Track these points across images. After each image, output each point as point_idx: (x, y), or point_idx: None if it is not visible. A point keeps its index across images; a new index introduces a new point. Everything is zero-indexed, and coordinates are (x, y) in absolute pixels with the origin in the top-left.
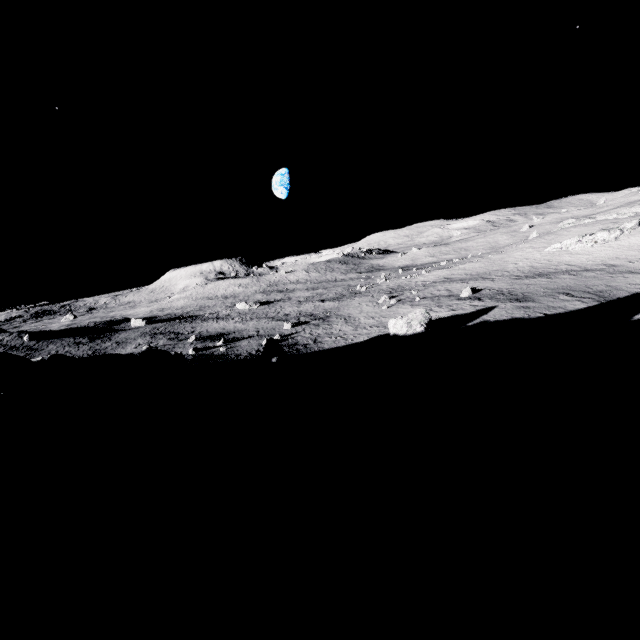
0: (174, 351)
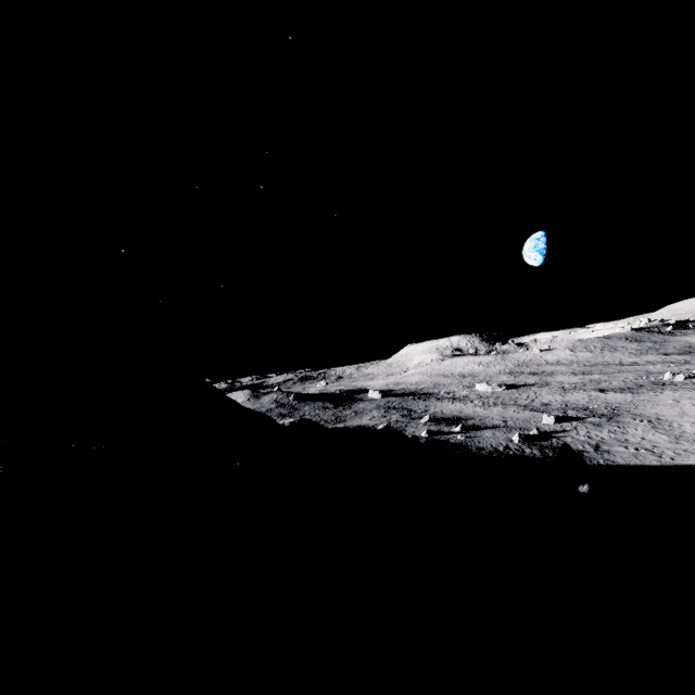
0: (406, 430)
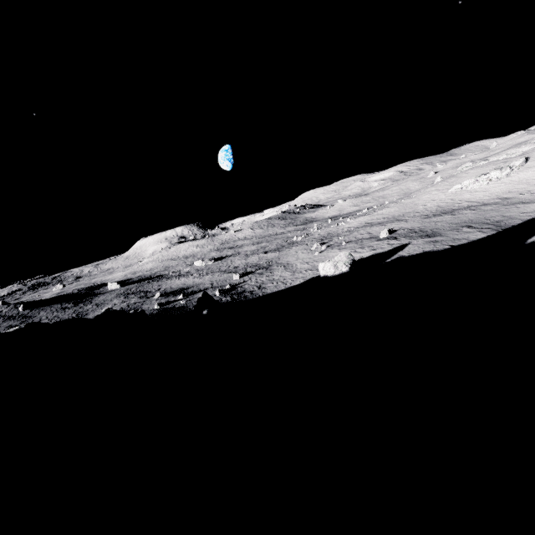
0: (142, 307)
